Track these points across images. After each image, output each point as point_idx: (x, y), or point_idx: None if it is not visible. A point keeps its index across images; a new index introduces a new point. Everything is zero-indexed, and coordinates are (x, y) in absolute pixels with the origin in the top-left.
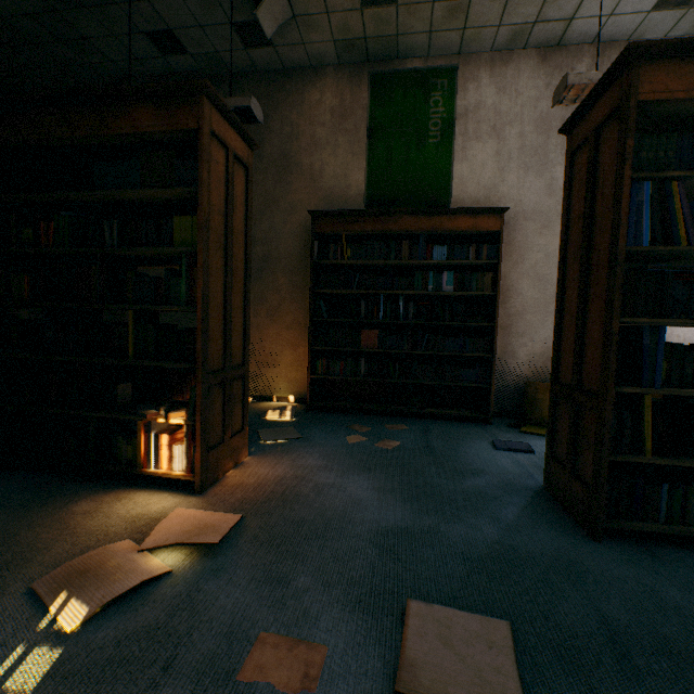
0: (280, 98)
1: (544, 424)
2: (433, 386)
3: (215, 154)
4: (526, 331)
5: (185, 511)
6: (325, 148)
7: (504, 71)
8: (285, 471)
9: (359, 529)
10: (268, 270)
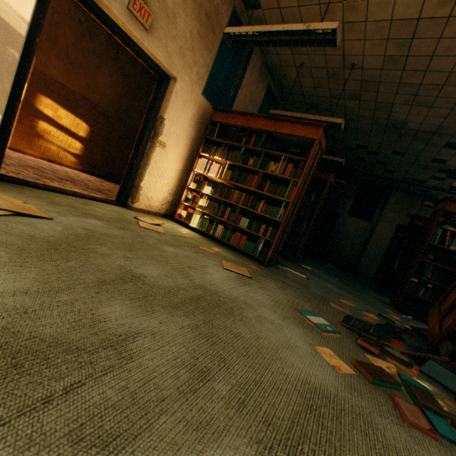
0: None
1: None
2: None
3: None
4: None
5: None
6: None
7: None
8: None
9: None
10: None
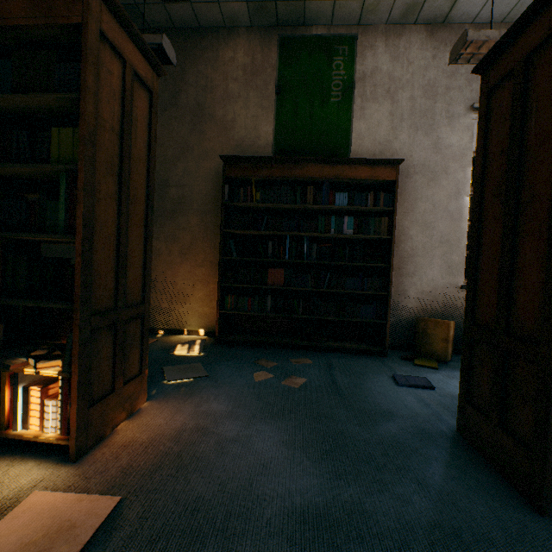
0: (196, 53)
1: (434, 357)
2: (333, 321)
3: (106, 61)
4: (415, 272)
5: (43, 497)
6: (237, 101)
7: (397, 42)
8: (186, 420)
9: (268, 513)
10: (181, 211)
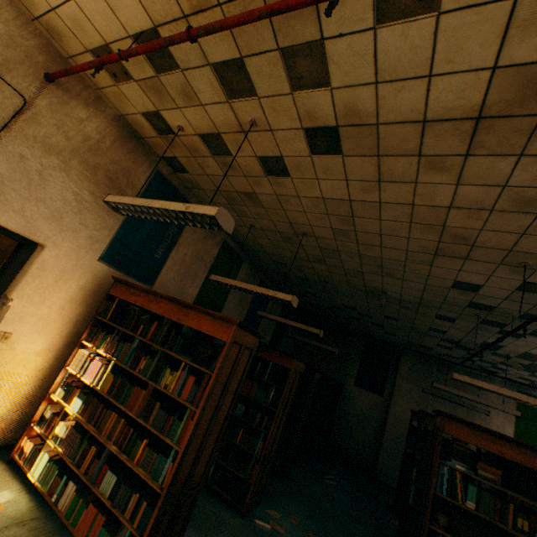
0: None
1: None
2: None
3: None
4: None
5: None
6: (492, 411)
7: None
8: None
9: None
10: None
